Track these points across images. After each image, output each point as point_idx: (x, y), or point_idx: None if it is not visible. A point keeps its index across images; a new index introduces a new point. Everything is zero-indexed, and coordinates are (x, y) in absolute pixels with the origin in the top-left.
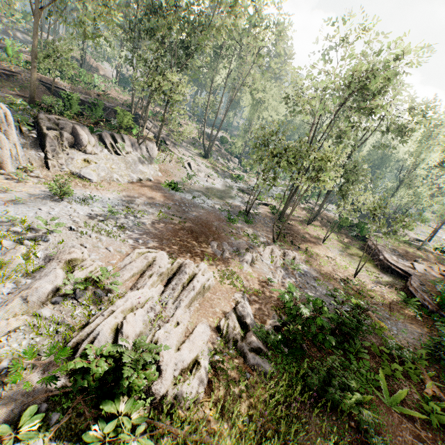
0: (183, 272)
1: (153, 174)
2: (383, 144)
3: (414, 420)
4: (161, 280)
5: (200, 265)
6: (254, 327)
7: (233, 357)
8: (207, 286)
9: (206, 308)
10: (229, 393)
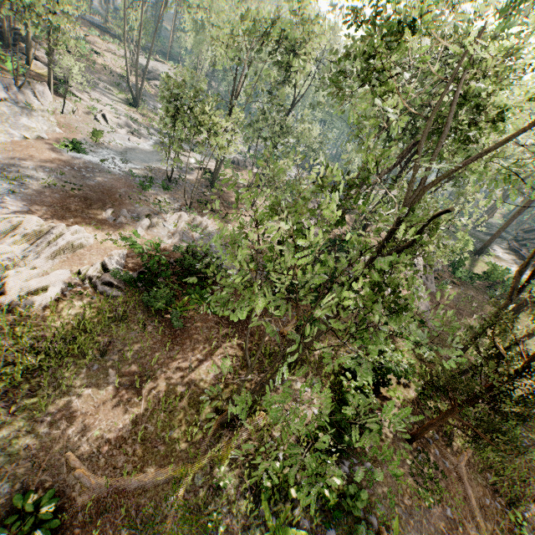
0: (50, 233)
1: (47, 130)
2: (317, 103)
3: (224, 317)
4: (29, 240)
5: (71, 227)
6: (108, 270)
7: (85, 288)
8: (78, 244)
9: (74, 260)
10: (72, 305)
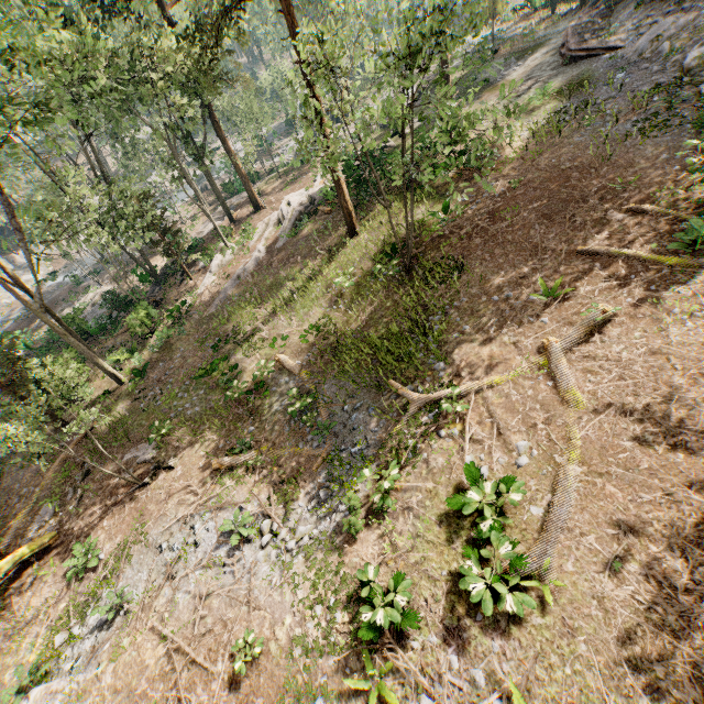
0: None
1: (44, 274)
2: None
3: None
4: None
5: None
6: None
7: None
8: None
9: None
10: None
